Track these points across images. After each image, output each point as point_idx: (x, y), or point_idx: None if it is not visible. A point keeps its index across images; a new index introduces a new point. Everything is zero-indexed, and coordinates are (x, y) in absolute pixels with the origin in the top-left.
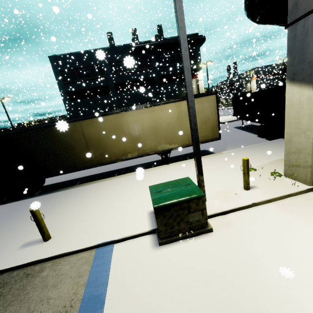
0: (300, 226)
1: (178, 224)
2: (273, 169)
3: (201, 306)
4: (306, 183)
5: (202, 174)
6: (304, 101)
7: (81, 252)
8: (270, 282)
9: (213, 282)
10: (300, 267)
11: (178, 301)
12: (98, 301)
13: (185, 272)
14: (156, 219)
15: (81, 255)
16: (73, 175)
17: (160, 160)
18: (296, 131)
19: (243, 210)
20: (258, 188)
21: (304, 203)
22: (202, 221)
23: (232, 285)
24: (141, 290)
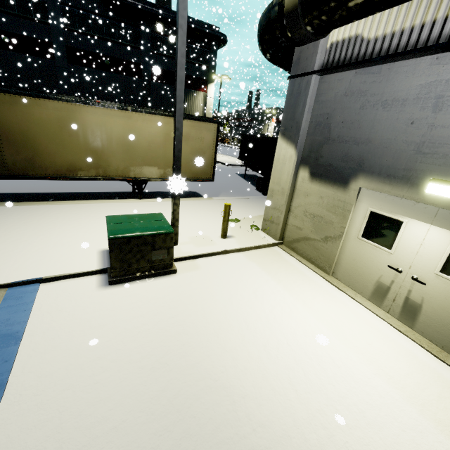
0: (255, 271)
1: (137, 262)
2: (254, 223)
3: (146, 330)
4: (275, 238)
5: (178, 212)
6: (287, 159)
7: None
8: (215, 309)
9: (163, 312)
10: (242, 299)
11: (122, 329)
12: (10, 339)
13: (135, 307)
14: (110, 253)
15: None
16: None
17: (131, 192)
18: (277, 187)
19: (213, 256)
20: (235, 238)
21: (267, 254)
22: (167, 261)
23: (181, 313)
24: (77, 324)
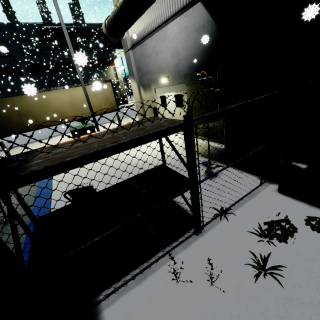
0: None
1: None
2: None
3: None
4: None
5: (96, 121)
6: (135, 87)
7: None
8: None
9: None
10: None
11: None
12: None
13: None
14: (73, 136)
15: None
16: None
17: None
18: (137, 101)
19: None
20: None
21: None
22: None
23: None
24: None
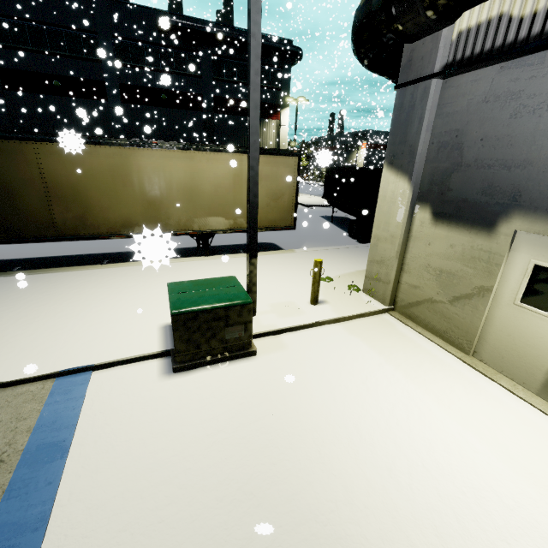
0: (362, 350)
1: (207, 342)
2: (352, 282)
3: (222, 440)
4: (383, 302)
5: (255, 274)
6: (397, 196)
7: (23, 384)
8: (312, 409)
9: (244, 413)
10: (347, 393)
11: (191, 438)
12: (56, 450)
13: (207, 404)
14: (174, 332)
15: (24, 389)
16: (4, 252)
17: (195, 248)
18: (384, 234)
19: (303, 330)
20: (329, 304)
21: (375, 325)
22: (244, 340)
23: (267, 415)
24: (135, 430)
